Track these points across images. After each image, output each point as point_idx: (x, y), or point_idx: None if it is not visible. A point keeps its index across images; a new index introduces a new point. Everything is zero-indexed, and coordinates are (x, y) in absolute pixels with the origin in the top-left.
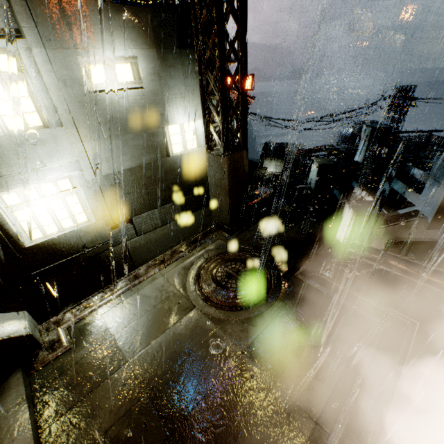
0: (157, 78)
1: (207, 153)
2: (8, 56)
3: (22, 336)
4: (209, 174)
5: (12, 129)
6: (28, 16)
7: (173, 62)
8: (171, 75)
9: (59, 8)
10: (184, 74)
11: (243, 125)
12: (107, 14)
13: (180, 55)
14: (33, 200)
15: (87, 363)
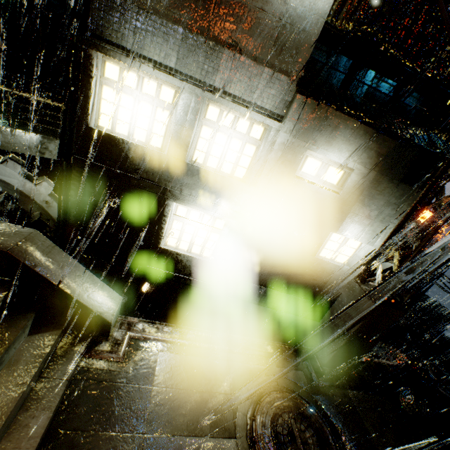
0: (358, 192)
1: (354, 281)
2: (262, 128)
3: (106, 321)
4: (341, 299)
5: (223, 171)
6: (297, 112)
7: (383, 188)
8: (372, 196)
9: (323, 115)
10: (386, 202)
11: (421, 288)
12: (357, 132)
13: (395, 186)
14: (192, 220)
15: (120, 393)
